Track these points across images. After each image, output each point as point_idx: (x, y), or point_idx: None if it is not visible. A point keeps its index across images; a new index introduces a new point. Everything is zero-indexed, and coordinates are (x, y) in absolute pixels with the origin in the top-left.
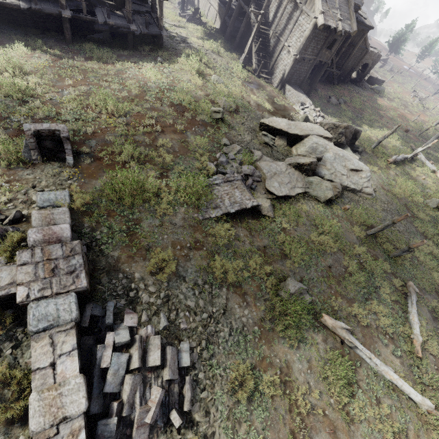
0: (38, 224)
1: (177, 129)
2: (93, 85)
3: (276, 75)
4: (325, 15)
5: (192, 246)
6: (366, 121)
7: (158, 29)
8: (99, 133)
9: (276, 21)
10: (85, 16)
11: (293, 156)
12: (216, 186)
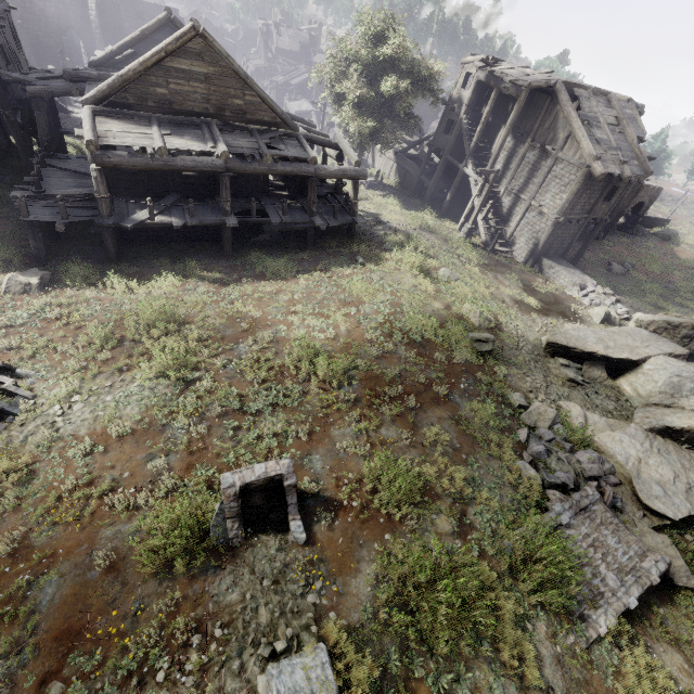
0: None
1: (437, 393)
2: (279, 324)
3: (519, 245)
4: (601, 160)
5: None
6: (687, 294)
7: (350, 215)
8: (318, 432)
9: (508, 174)
10: (254, 218)
11: (646, 408)
12: (565, 530)
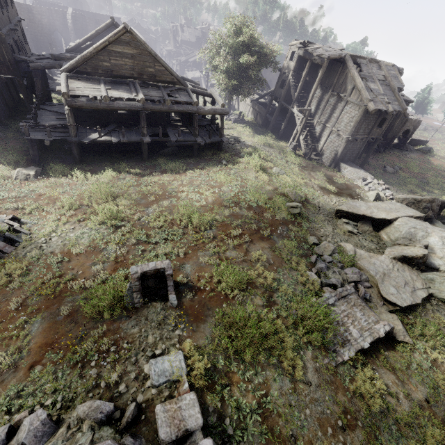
0: (165, 433)
1: (263, 234)
2: (172, 197)
3: (326, 155)
4: (373, 102)
5: (343, 423)
6: (434, 185)
7: (219, 136)
8: (190, 253)
9: (319, 112)
10: (160, 138)
11: (393, 246)
12: (331, 307)
